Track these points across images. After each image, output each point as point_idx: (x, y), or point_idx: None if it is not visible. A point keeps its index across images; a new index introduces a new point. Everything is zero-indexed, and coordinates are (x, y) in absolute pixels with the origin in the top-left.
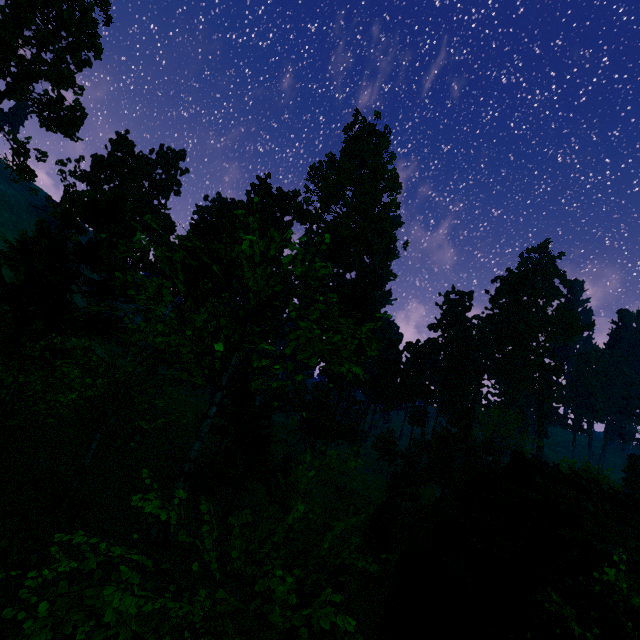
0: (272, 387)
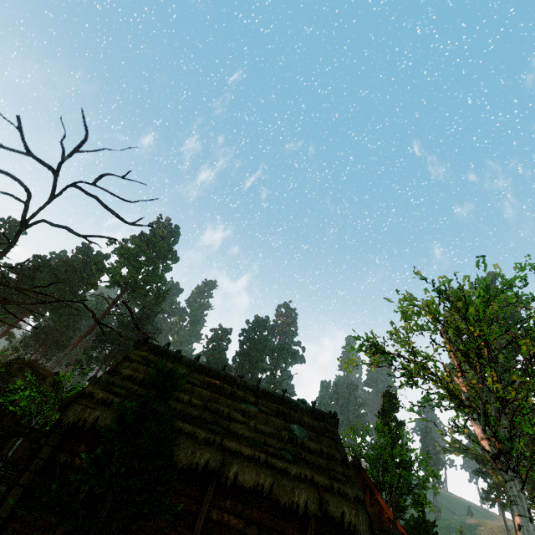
0: None
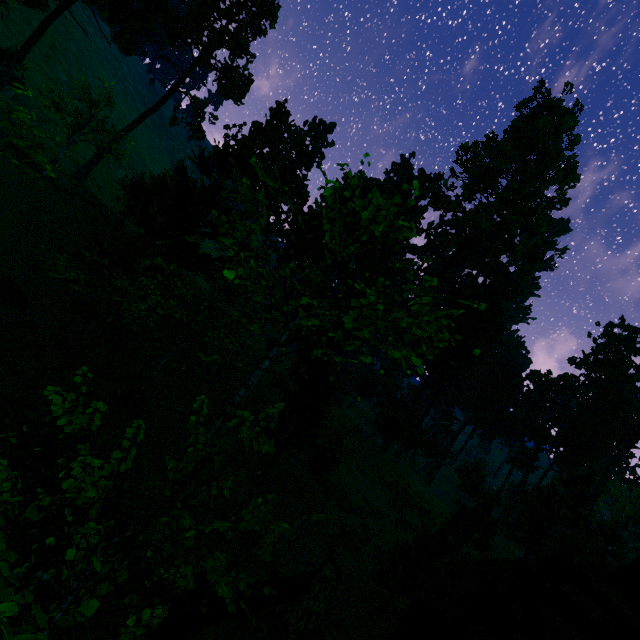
0: (335, 361)
